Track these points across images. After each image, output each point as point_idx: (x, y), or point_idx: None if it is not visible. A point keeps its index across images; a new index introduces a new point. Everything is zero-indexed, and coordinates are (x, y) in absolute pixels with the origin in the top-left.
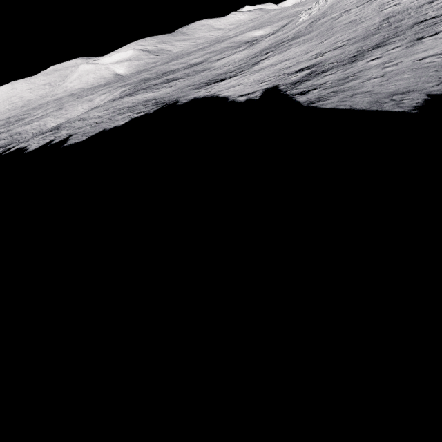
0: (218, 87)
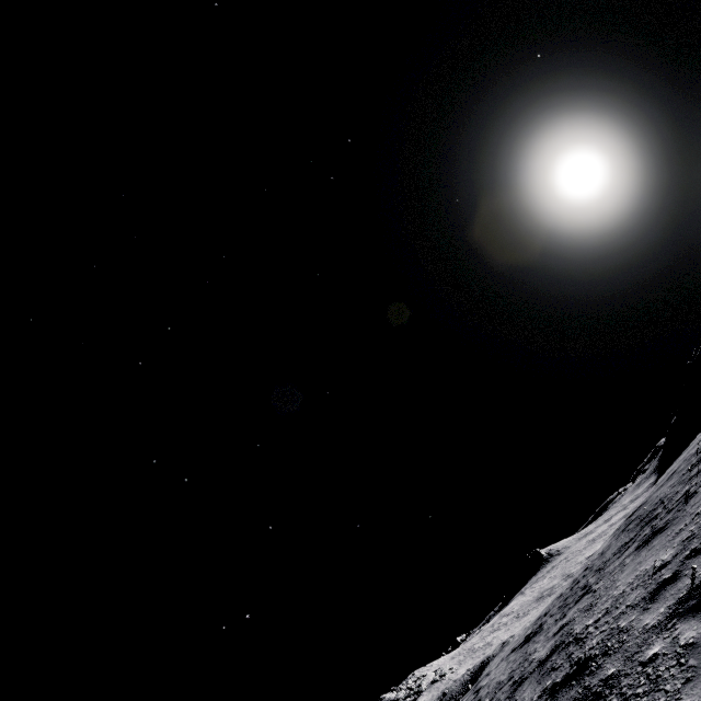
0: None
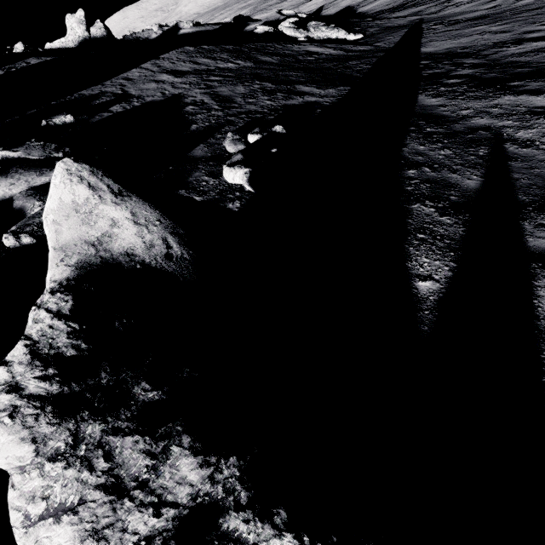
0: (305, 6)
